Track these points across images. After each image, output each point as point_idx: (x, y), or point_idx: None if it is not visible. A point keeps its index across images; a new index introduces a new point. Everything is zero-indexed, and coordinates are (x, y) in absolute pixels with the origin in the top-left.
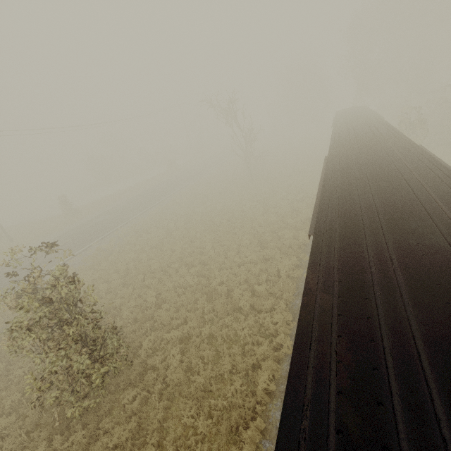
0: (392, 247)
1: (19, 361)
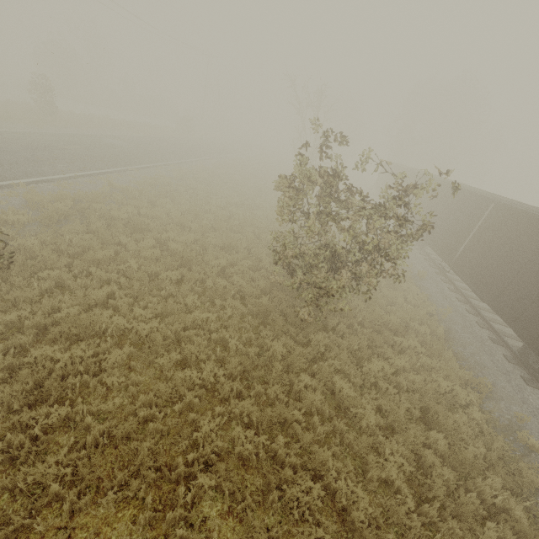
0: None
1: (150, 264)
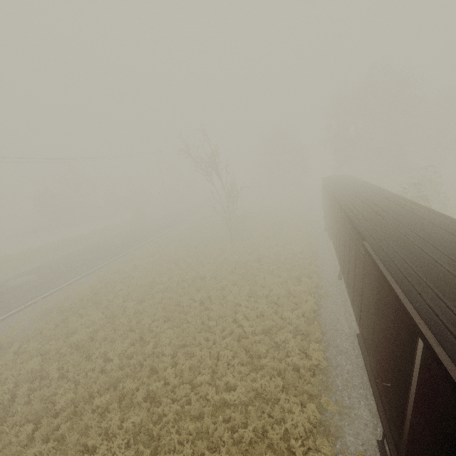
0: None
1: None
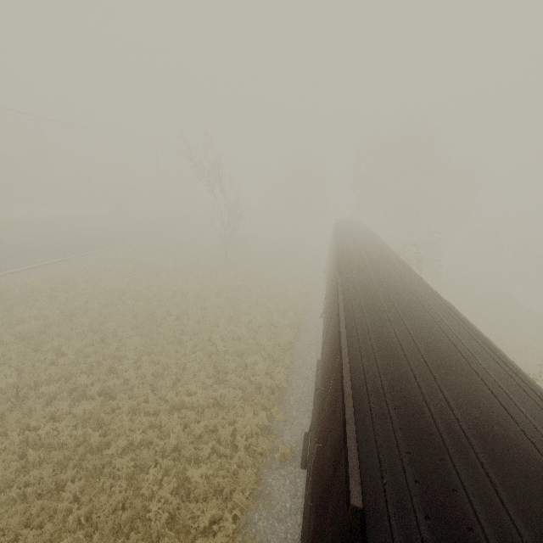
0: None
1: None
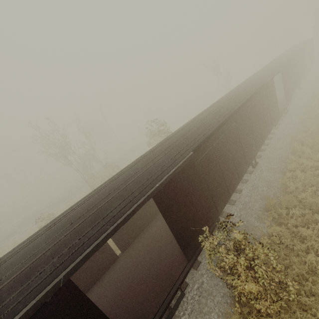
0: (231, 92)
1: None
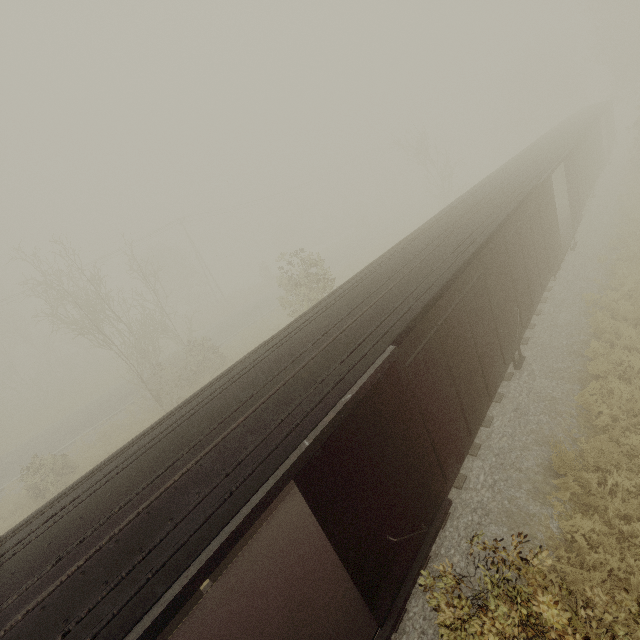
0: (465, 200)
1: None
